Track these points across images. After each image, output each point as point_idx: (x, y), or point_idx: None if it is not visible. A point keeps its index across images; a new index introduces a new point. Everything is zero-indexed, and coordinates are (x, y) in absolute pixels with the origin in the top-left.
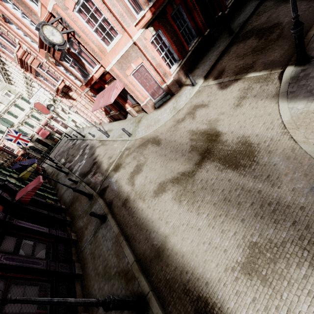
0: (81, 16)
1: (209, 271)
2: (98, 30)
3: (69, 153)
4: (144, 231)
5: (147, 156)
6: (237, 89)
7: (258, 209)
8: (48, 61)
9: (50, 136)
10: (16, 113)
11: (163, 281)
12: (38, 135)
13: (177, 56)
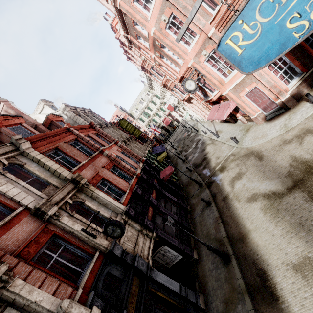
0: (208, 62)
1: (271, 259)
2: (220, 69)
3: (185, 143)
4: (235, 222)
5: (248, 167)
6: None
7: None
8: (181, 83)
9: (171, 123)
10: (151, 107)
11: (241, 253)
12: (163, 123)
13: (300, 69)
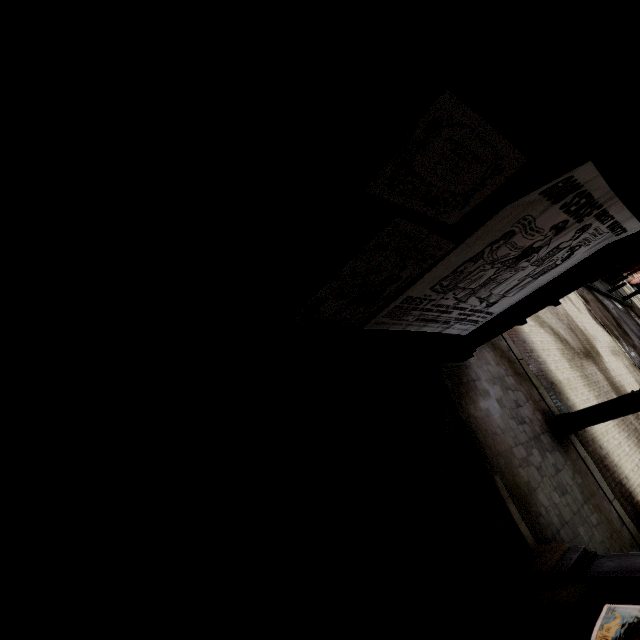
0: None
1: (626, 469)
2: None
3: None
4: (521, 339)
5: None
6: (609, 339)
7: None
8: None
9: None
10: None
11: None
12: None
13: None
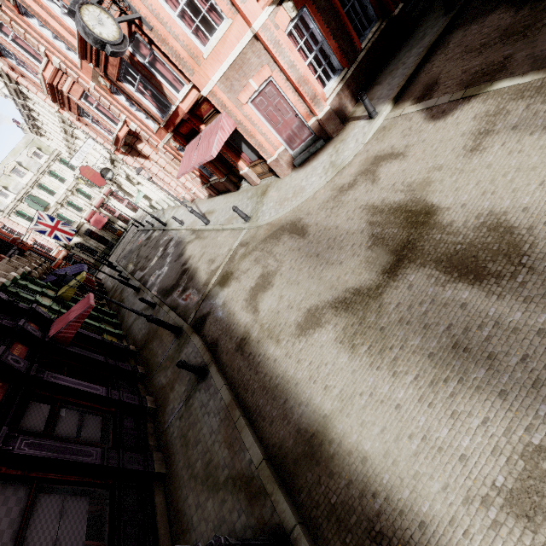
0: None
1: (426, 499)
2: (185, 14)
3: (141, 255)
4: (281, 402)
5: (282, 257)
6: (471, 116)
7: (540, 371)
8: (98, 85)
9: (109, 225)
10: (52, 186)
11: (323, 507)
12: (88, 224)
13: (339, 61)
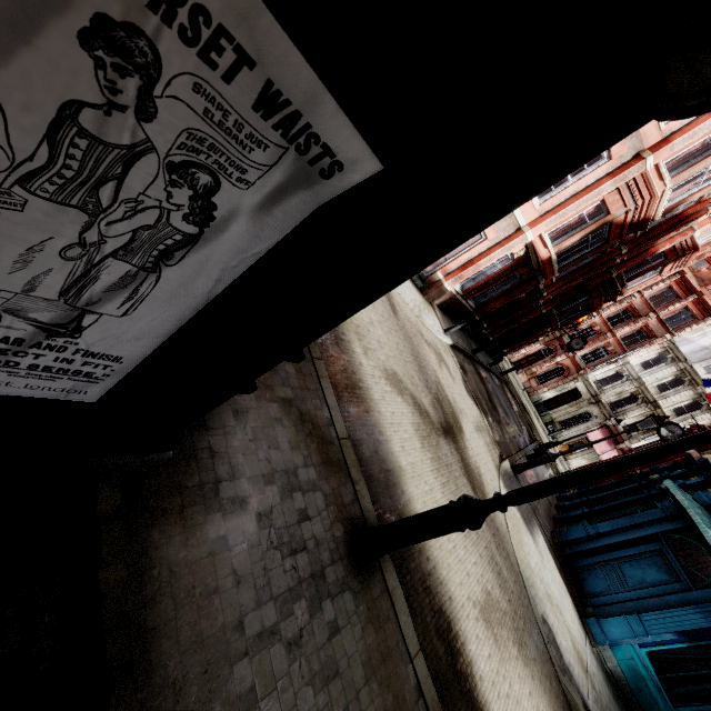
0: None
1: (454, 584)
2: None
3: None
4: (363, 408)
5: None
6: (477, 413)
7: (490, 558)
8: None
9: None
10: None
11: None
12: None
13: (469, 288)
